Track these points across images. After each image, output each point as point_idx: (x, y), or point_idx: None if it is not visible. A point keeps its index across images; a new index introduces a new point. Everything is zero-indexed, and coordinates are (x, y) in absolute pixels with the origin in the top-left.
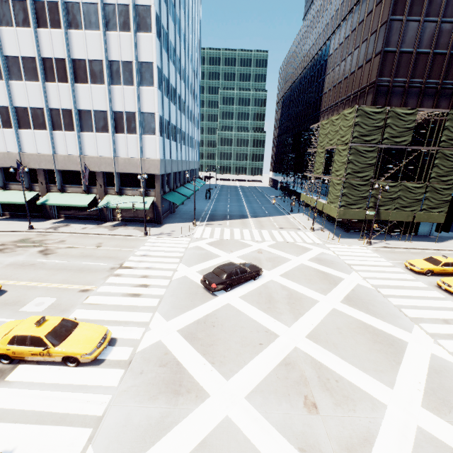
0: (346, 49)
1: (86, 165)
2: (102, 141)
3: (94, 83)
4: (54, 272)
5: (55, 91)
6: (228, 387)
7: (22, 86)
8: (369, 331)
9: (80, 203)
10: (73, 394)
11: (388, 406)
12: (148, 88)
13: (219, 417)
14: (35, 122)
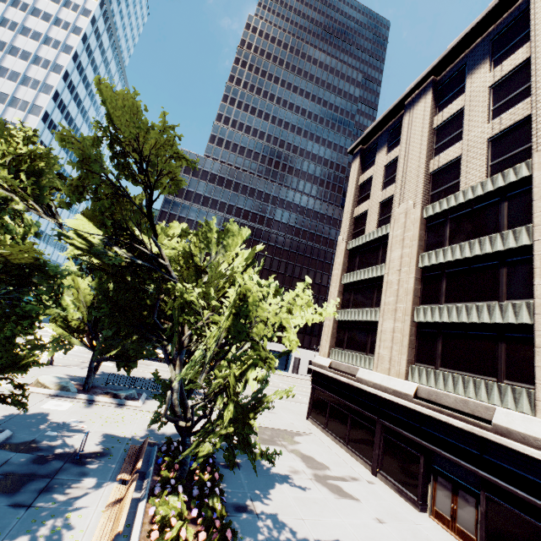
0: None
1: None
2: None
3: None
4: None
5: None
6: None
7: None
8: None
9: None
10: None
11: None
12: None
13: None
14: None
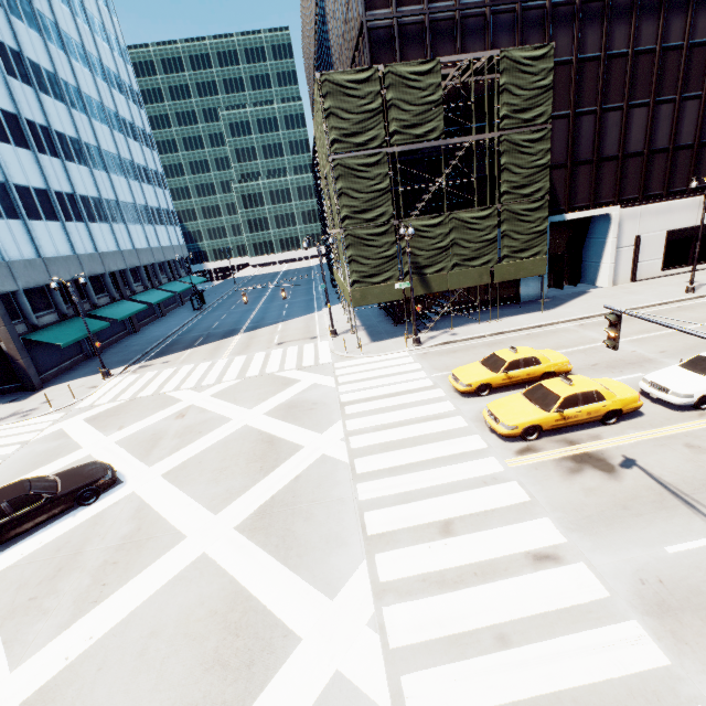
0: None
1: None
2: None
3: None
4: None
5: None
6: None
7: None
8: (229, 622)
9: None
10: None
11: None
12: None
13: None
14: None
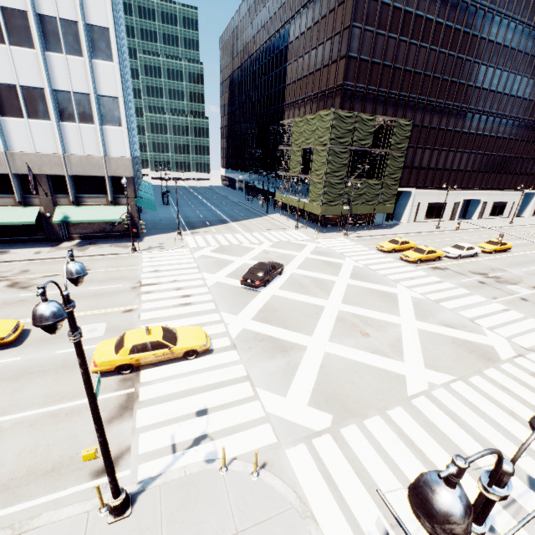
0: (309, 42)
1: (18, 165)
2: (41, 132)
3: (16, 45)
4: None
5: None
6: (315, 339)
7: None
8: (375, 292)
9: (21, 220)
10: (212, 372)
11: (401, 324)
12: (105, 63)
13: (321, 353)
14: None
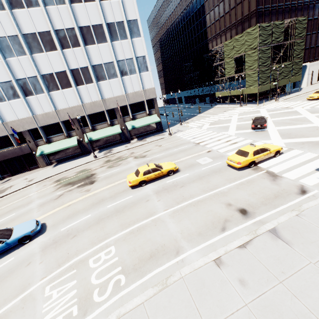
0: None
1: (107, 105)
2: (115, 85)
3: (100, 43)
4: (172, 156)
5: (72, 55)
6: None
7: (44, 57)
8: None
9: (115, 132)
10: (297, 158)
11: None
12: (137, 39)
13: None
14: (62, 83)
